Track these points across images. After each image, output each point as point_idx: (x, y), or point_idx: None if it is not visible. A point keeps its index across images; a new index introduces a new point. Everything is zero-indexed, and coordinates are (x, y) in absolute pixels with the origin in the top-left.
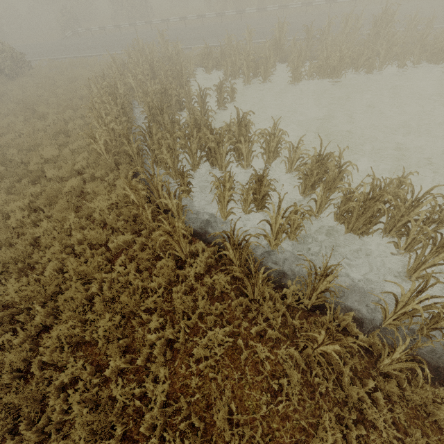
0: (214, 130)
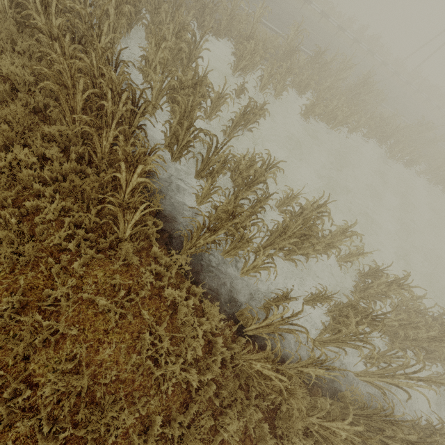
0: (311, 226)
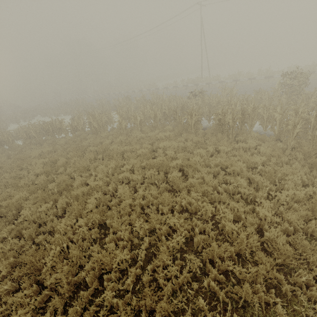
0: None
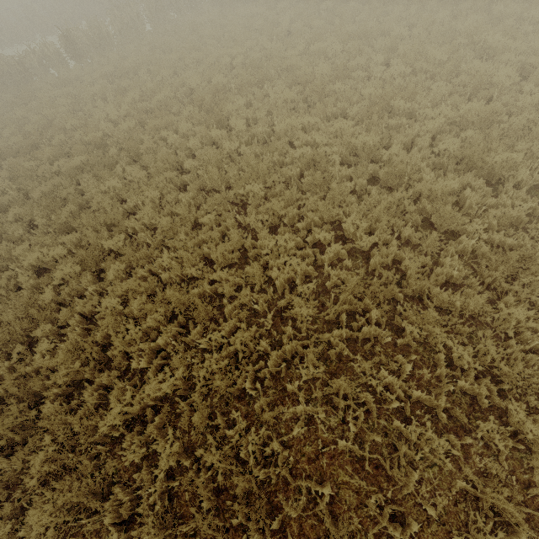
0: None
